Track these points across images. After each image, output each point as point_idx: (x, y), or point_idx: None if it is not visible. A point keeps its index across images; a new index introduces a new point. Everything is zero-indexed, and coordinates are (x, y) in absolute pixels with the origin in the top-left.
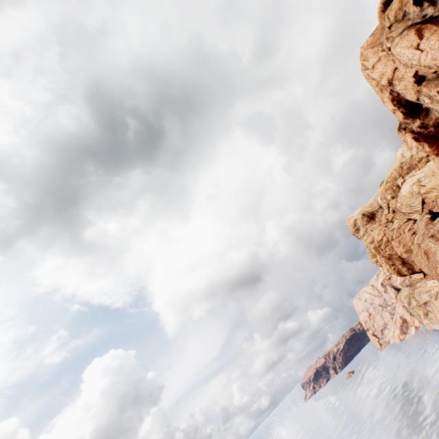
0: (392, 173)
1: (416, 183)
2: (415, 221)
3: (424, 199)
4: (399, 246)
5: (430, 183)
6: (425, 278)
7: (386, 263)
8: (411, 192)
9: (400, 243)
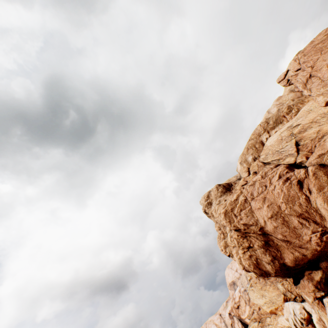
0: (256, 129)
1: (285, 130)
2: (288, 165)
3: (299, 141)
4: (263, 207)
5: (307, 118)
6: (300, 286)
7: (239, 244)
8: (281, 138)
9: (265, 200)
